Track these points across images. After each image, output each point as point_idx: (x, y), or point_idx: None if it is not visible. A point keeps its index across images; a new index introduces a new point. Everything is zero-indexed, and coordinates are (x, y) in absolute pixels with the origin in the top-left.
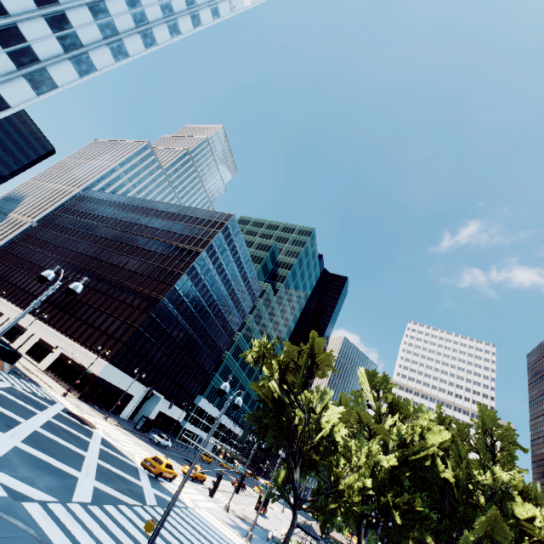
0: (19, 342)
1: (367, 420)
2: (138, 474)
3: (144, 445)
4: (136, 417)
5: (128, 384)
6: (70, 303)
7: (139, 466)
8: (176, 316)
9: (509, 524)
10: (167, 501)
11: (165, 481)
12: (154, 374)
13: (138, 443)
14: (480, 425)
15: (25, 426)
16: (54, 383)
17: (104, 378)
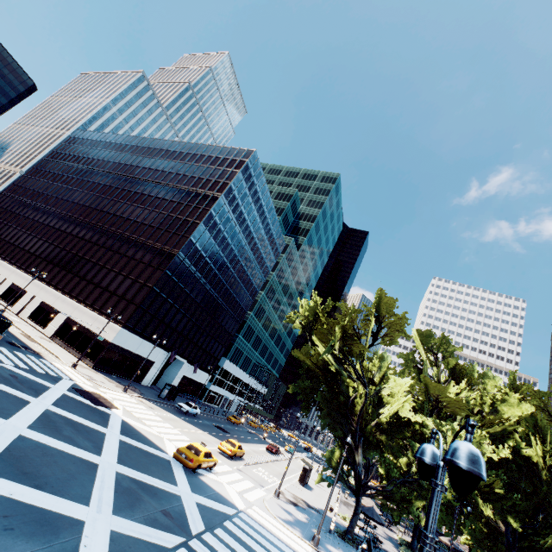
0: (19, 306)
1: (437, 392)
2: (171, 473)
3: (172, 419)
4: (159, 383)
5: (147, 350)
6: (71, 260)
7: (171, 456)
8: (194, 274)
9: None
10: (214, 511)
11: (204, 472)
12: (174, 338)
13: (165, 417)
14: None
15: (2, 432)
16: (63, 352)
17: (119, 345)
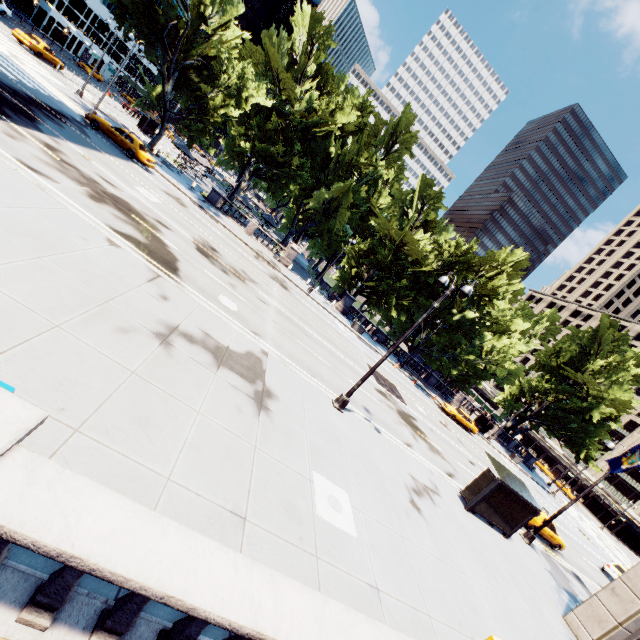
0: None
1: (275, 65)
2: None
3: None
4: None
5: None
6: None
7: None
8: None
9: (360, 198)
10: None
11: None
12: None
13: None
14: (393, 123)
15: None
16: None
17: None
